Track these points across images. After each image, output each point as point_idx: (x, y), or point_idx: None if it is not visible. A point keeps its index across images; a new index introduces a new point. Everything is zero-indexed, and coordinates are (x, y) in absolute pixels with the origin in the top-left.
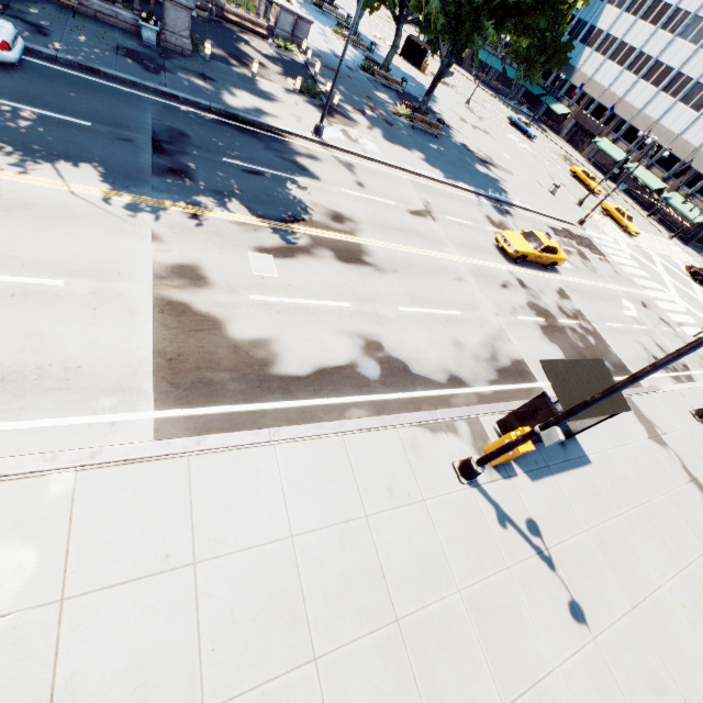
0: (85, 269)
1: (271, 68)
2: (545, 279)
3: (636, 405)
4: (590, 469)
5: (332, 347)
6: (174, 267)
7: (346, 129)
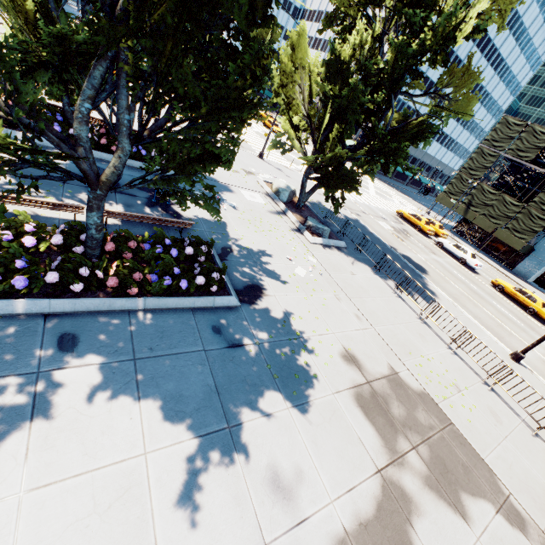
0: None
1: None
2: None
3: None
4: None
5: None
6: None
7: None
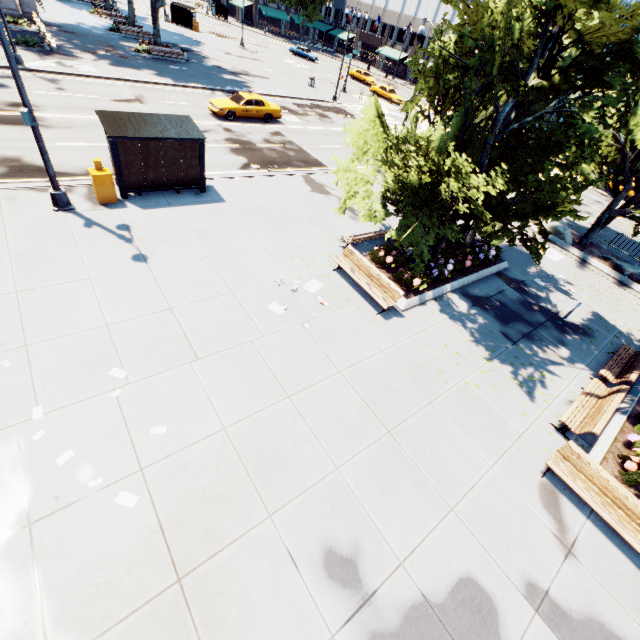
0: None
1: None
2: (261, 128)
3: (312, 178)
4: (221, 205)
5: None
6: None
7: (63, 61)
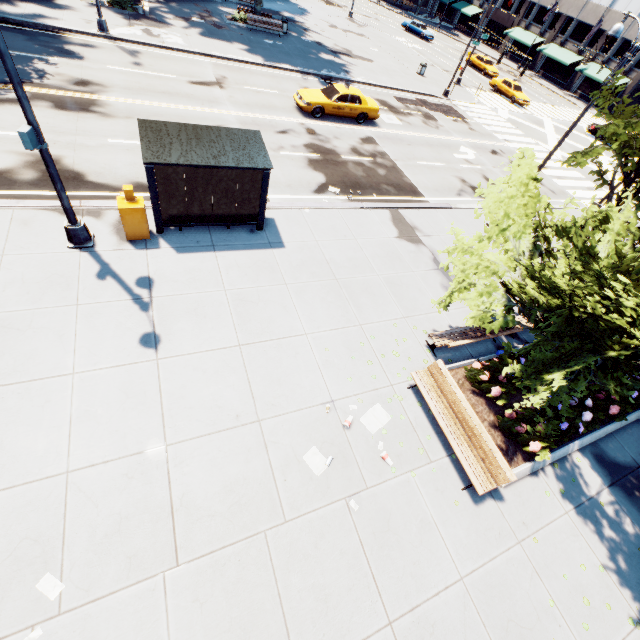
0: None
1: None
2: (351, 130)
3: (401, 215)
4: (278, 252)
5: None
6: None
7: (151, 28)
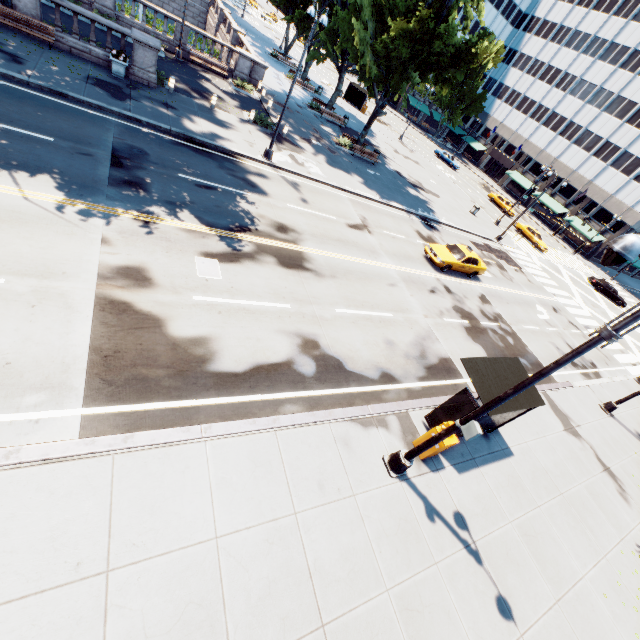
0: (28, 268)
1: (229, 102)
2: (468, 286)
3: (552, 400)
4: (512, 461)
5: (270, 345)
6: (120, 268)
7: (294, 154)
